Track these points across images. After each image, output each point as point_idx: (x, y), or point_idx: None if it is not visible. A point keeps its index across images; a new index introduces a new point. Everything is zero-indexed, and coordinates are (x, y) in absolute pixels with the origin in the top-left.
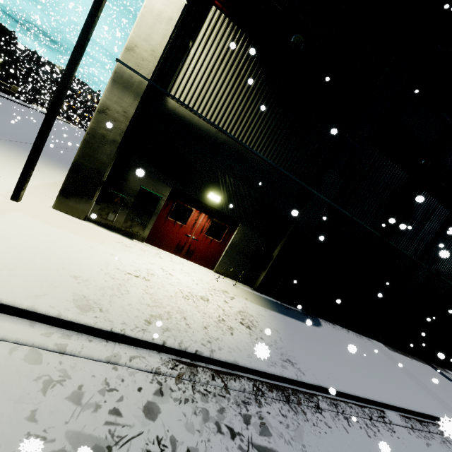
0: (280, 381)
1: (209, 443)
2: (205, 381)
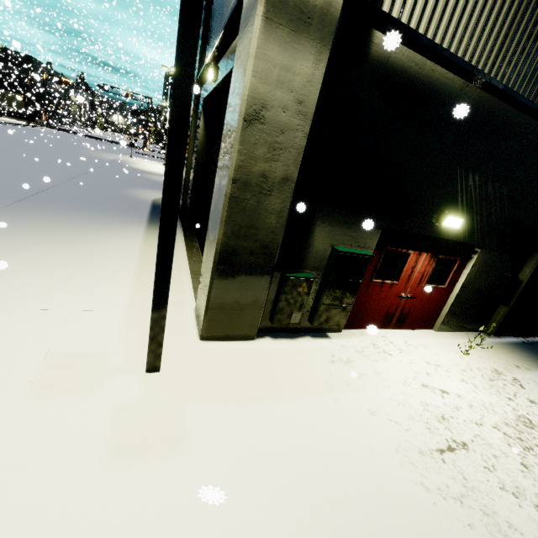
0: None
1: None
2: None
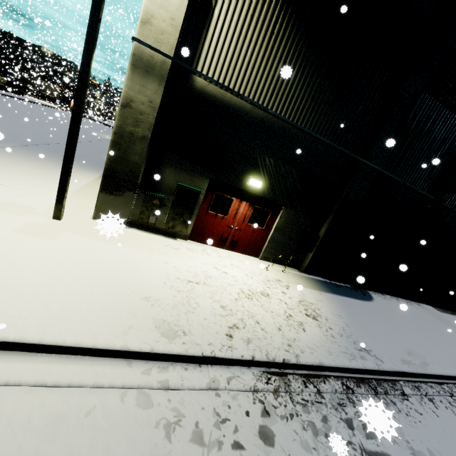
0: (363, 373)
1: None
2: (300, 390)
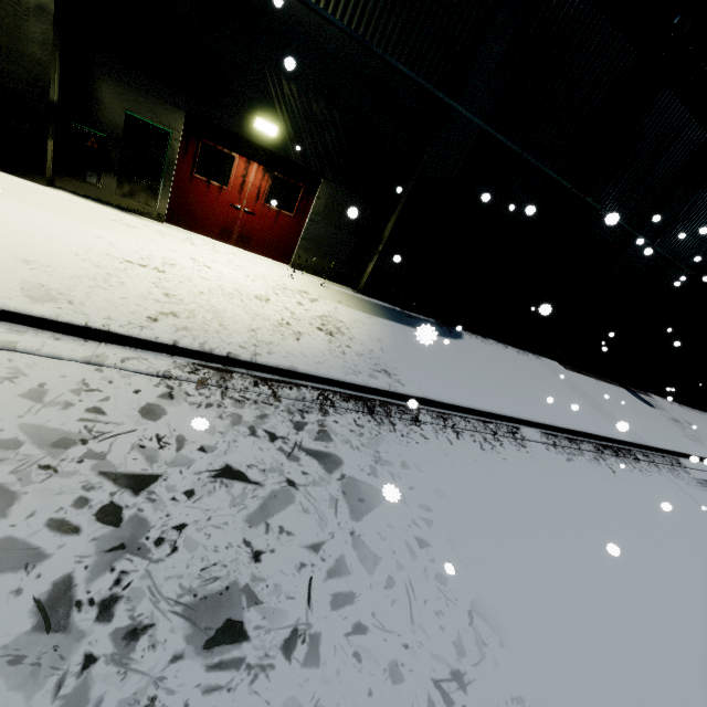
0: (365, 393)
1: (235, 443)
2: (243, 388)
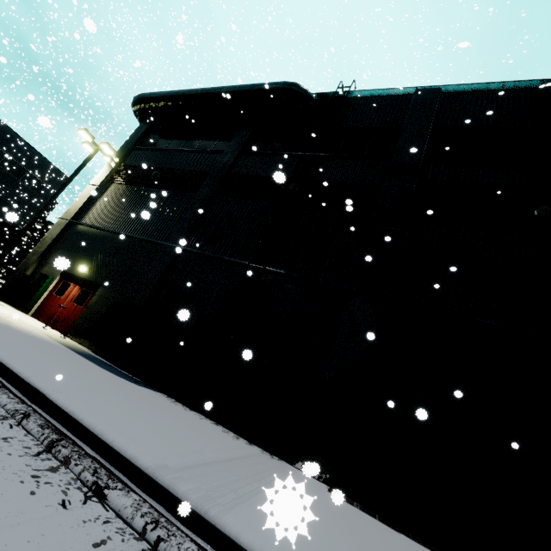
0: None
1: None
2: None
